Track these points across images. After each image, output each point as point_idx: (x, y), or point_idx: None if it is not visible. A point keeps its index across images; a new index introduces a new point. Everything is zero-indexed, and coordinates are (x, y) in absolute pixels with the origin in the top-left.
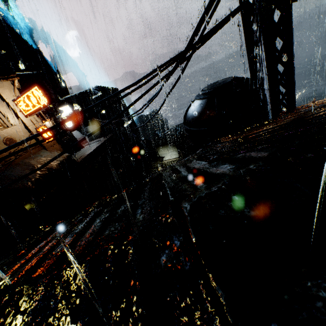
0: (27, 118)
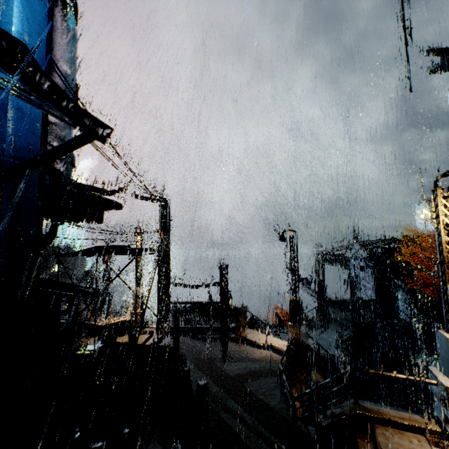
0: None
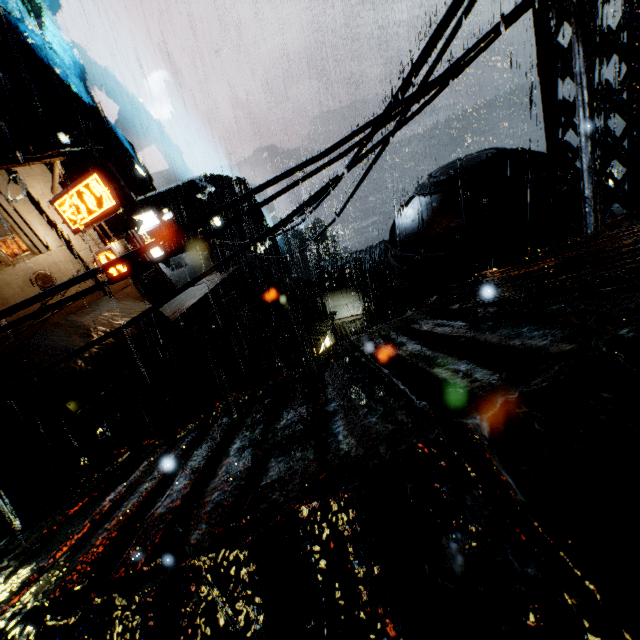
0: (76, 236)
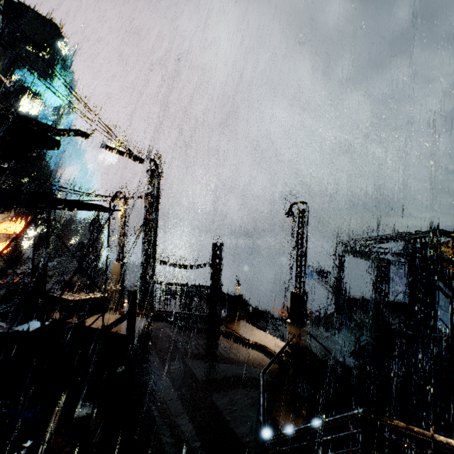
0: None
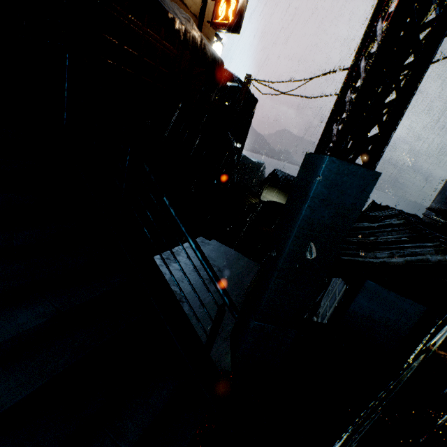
0: None
